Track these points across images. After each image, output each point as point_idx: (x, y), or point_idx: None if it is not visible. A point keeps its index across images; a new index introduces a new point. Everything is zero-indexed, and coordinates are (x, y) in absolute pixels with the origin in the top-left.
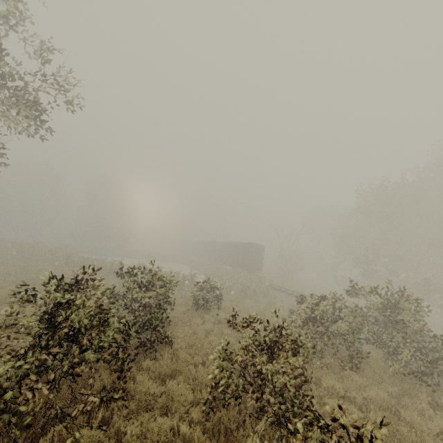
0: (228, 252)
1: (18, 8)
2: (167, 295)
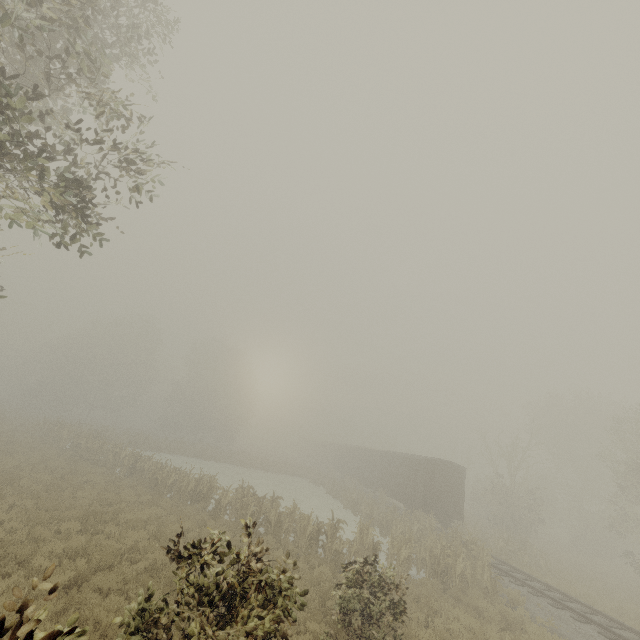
0: (396, 472)
1: (90, 59)
2: (278, 639)
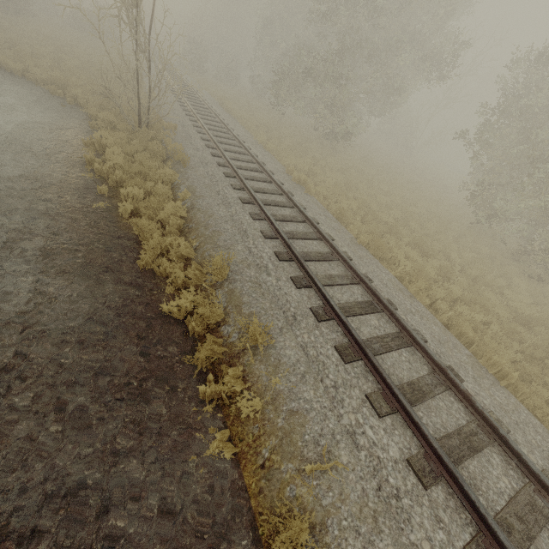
0: None
1: None
2: None
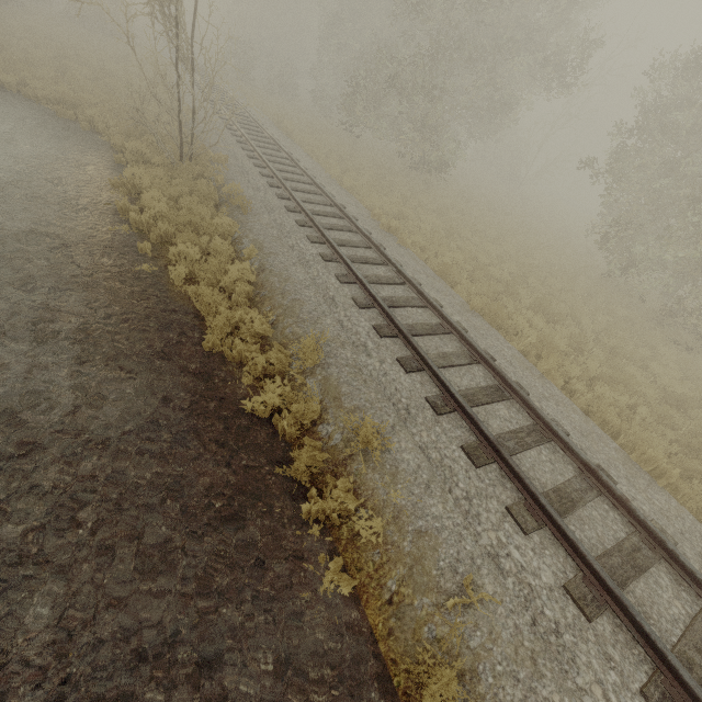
0: None
1: None
2: None
